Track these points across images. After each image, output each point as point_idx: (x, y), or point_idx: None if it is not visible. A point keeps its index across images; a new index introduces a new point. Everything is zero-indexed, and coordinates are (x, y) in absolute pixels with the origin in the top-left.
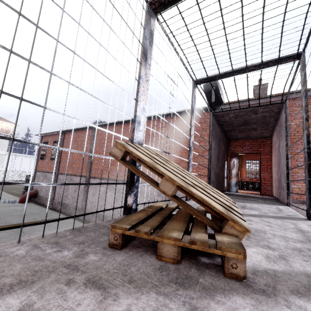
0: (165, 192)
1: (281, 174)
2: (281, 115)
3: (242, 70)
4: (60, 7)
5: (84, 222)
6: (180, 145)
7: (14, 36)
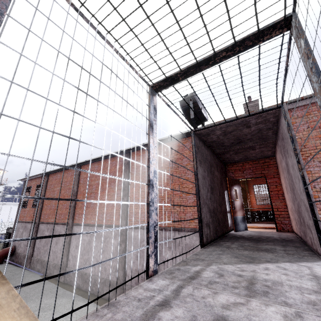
0: None
1: (300, 205)
2: (280, 125)
3: (210, 59)
4: None
5: (65, 285)
6: (171, 176)
7: None
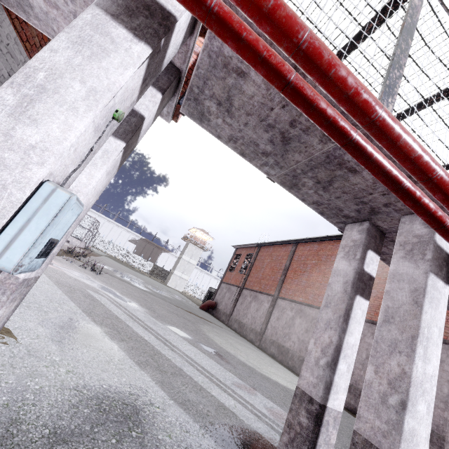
0: None
1: None
2: None
3: None
4: None
5: (260, 349)
6: None
7: None
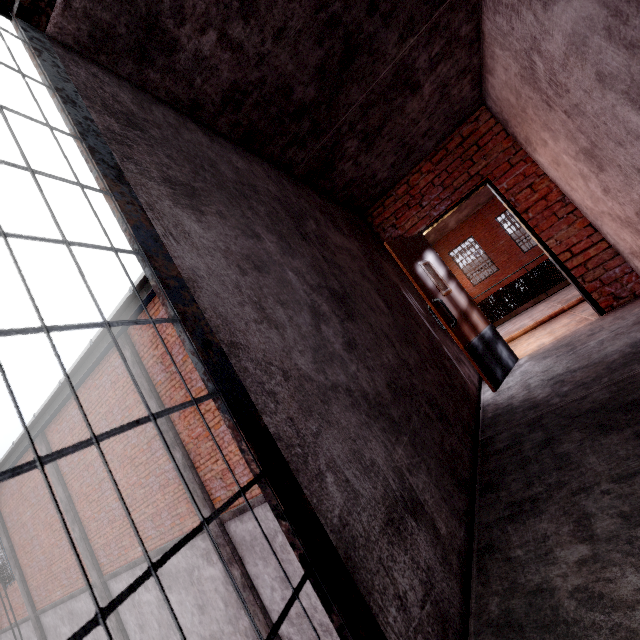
0: None
1: None
2: None
3: None
4: None
5: None
6: None
7: None
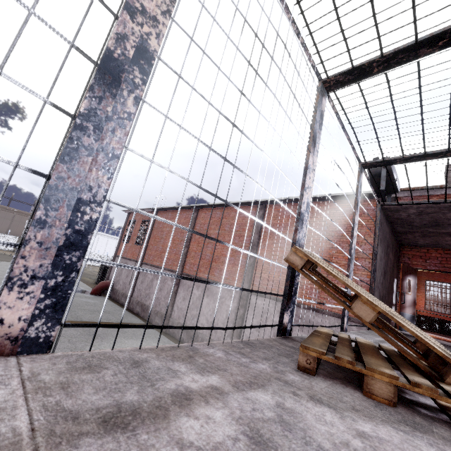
0: (361, 317)
1: None
2: None
3: (440, 153)
4: (258, 111)
5: (167, 335)
6: (317, 245)
7: (228, 145)
